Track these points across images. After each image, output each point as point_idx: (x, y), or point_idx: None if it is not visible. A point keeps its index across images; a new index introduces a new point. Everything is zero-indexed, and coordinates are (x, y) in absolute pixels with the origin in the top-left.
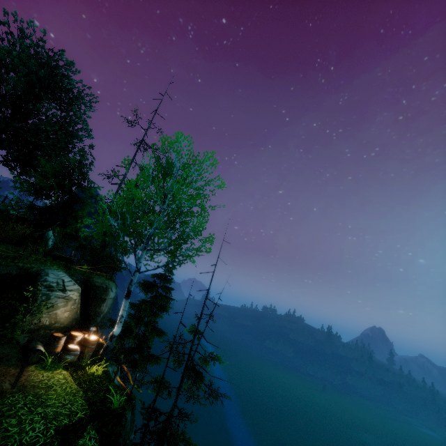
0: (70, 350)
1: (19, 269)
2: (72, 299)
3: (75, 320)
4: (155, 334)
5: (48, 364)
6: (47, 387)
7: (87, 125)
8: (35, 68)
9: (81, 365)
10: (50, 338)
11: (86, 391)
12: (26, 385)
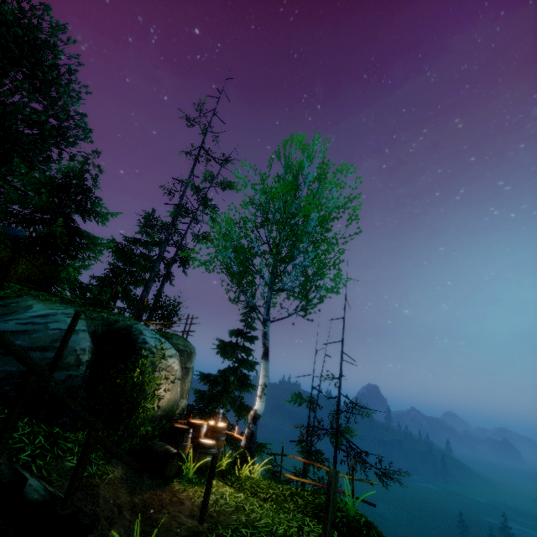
0: (209, 448)
1: (103, 324)
2: (174, 369)
3: (176, 403)
4: (244, 414)
5: (188, 476)
6: (237, 508)
7: (84, 122)
8: (5, 20)
9: (220, 469)
10: (174, 433)
11: (278, 504)
12: (208, 514)
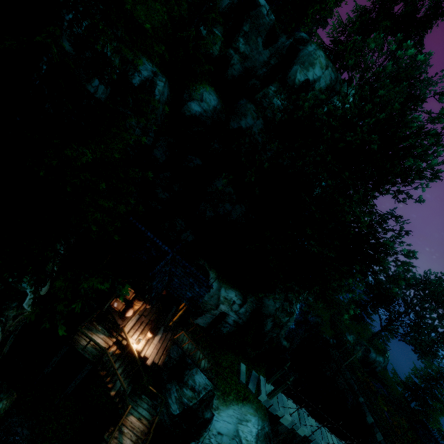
0: None
1: None
2: None
3: None
4: None
5: None
6: None
7: None
8: None
9: None
10: None
11: None
12: None
